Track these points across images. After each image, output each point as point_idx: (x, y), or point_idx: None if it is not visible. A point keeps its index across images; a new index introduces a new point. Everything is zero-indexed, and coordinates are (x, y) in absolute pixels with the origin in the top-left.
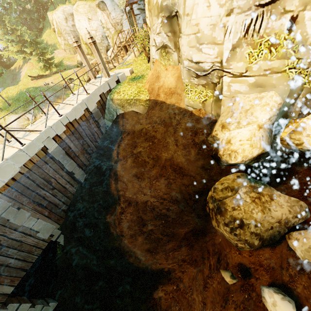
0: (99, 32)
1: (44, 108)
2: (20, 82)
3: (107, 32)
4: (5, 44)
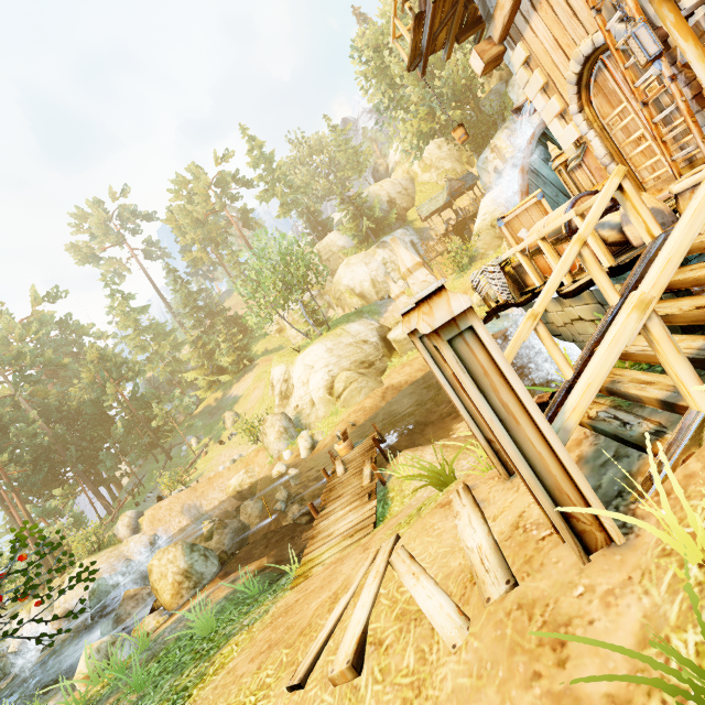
0: (381, 270)
1: (388, 307)
2: (243, 396)
3: (391, 266)
4: (205, 367)
